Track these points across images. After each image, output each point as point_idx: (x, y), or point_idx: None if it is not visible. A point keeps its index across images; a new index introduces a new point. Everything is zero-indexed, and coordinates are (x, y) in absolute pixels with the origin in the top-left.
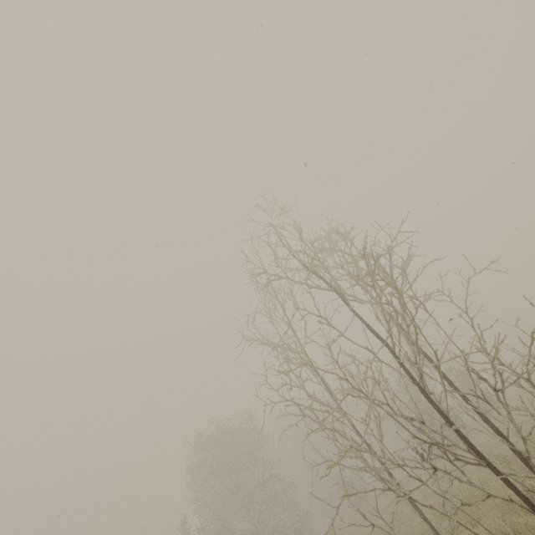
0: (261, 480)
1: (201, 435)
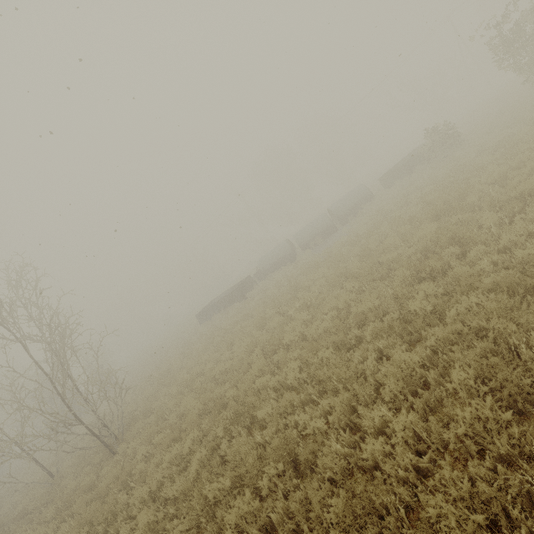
0: None
1: None
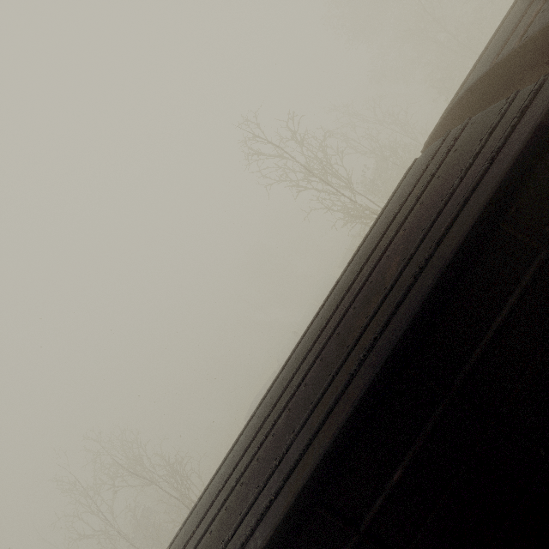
0: None
1: None
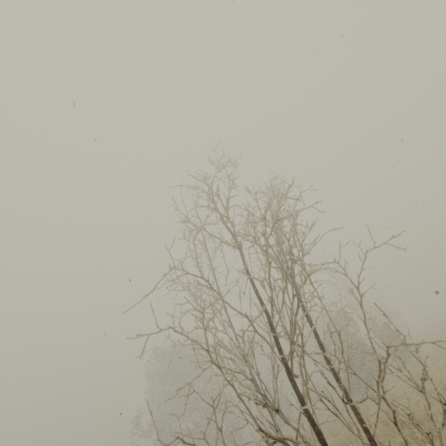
0: (202, 391)
1: (158, 349)
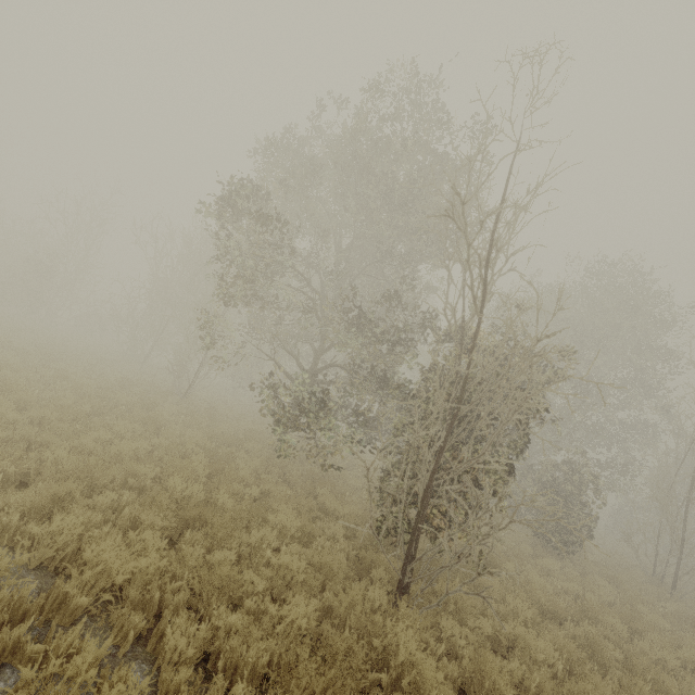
0: None
1: None
